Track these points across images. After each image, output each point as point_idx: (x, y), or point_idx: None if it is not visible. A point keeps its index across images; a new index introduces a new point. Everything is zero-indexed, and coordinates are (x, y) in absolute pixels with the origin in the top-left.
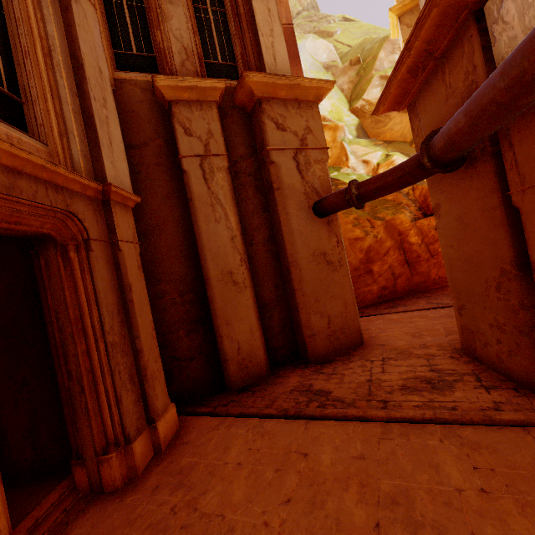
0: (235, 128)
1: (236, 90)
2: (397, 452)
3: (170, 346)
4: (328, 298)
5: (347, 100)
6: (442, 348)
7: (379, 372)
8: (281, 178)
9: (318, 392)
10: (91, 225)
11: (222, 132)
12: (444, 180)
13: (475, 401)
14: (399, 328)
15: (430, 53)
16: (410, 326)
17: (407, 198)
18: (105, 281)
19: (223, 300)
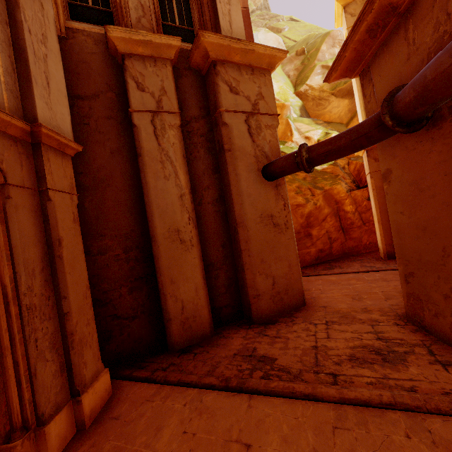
0: (189, 89)
1: (192, 51)
2: (357, 451)
3: (111, 304)
4: (273, 260)
5: (292, 85)
6: (384, 313)
7: (324, 337)
8: (232, 140)
9: (262, 358)
10: (12, 168)
11: (176, 92)
12: (398, 144)
13: (434, 381)
14: (339, 290)
15: (394, 8)
16: (348, 288)
17: (343, 171)
18: (26, 233)
19: (169, 258)
